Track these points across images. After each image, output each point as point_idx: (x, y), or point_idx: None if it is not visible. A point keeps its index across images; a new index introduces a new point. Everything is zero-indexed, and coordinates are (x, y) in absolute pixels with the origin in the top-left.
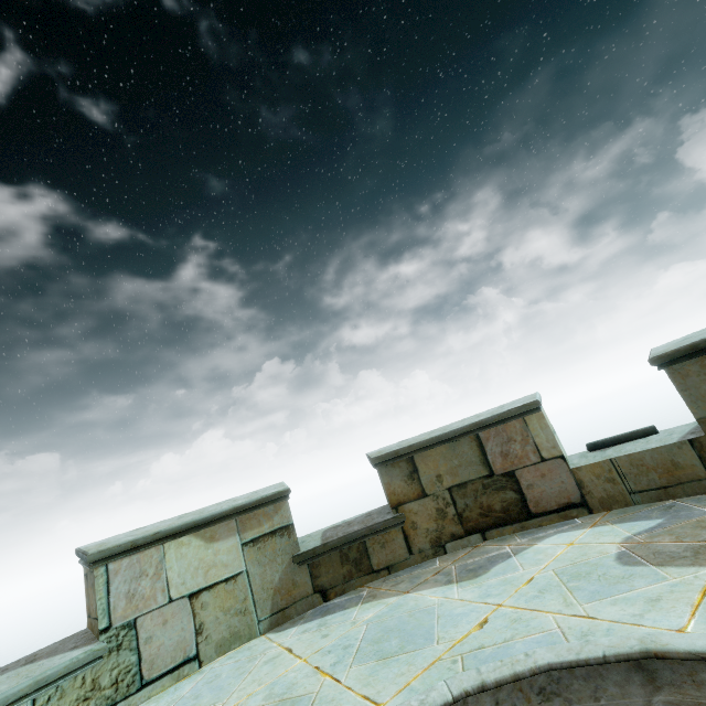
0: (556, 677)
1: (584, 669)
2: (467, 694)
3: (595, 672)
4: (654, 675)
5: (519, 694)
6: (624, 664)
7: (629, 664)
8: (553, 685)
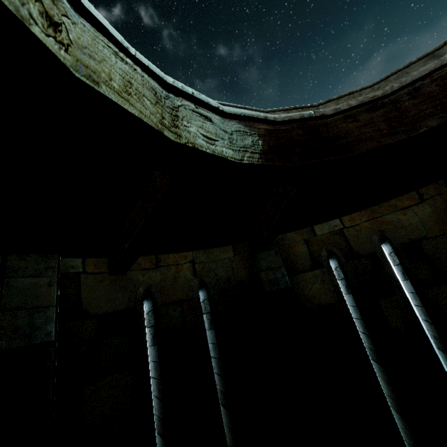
0: (377, 88)
1: (395, 75)
2: (319, 103)
3: (402, 73)
4: (443, 55)
5: (352, 99)
6: (423, 60)
7: (426, 59)
8: (374, 92)
